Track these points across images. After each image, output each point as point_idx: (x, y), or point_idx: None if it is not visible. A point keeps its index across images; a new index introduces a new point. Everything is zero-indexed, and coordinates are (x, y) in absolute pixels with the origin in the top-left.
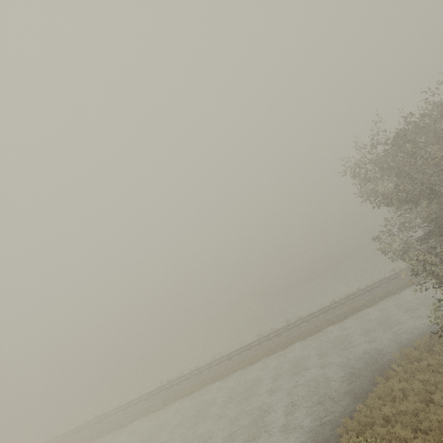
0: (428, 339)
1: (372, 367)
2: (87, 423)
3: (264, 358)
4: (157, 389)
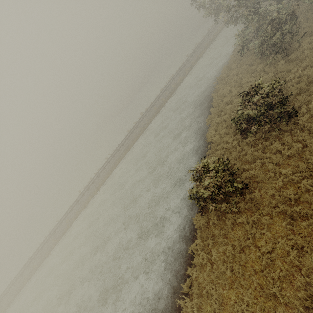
0: (226, 67)
1: (204, 96)
2: (43, 243)
3: (140, 136)
4: (80, 195)
